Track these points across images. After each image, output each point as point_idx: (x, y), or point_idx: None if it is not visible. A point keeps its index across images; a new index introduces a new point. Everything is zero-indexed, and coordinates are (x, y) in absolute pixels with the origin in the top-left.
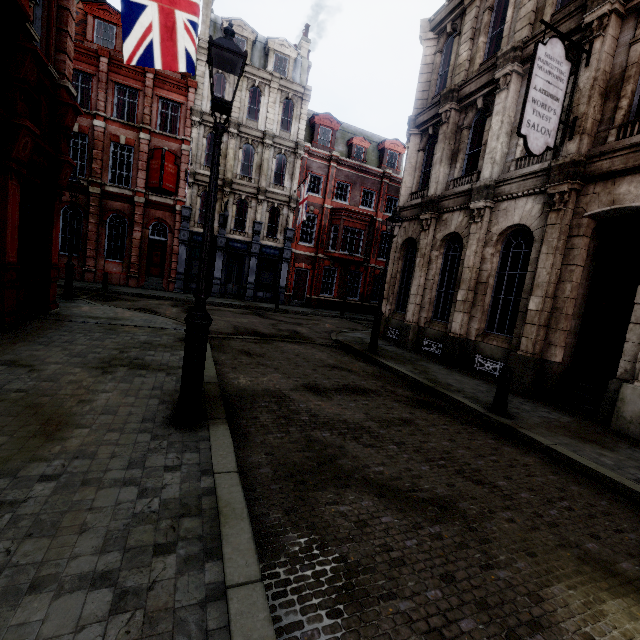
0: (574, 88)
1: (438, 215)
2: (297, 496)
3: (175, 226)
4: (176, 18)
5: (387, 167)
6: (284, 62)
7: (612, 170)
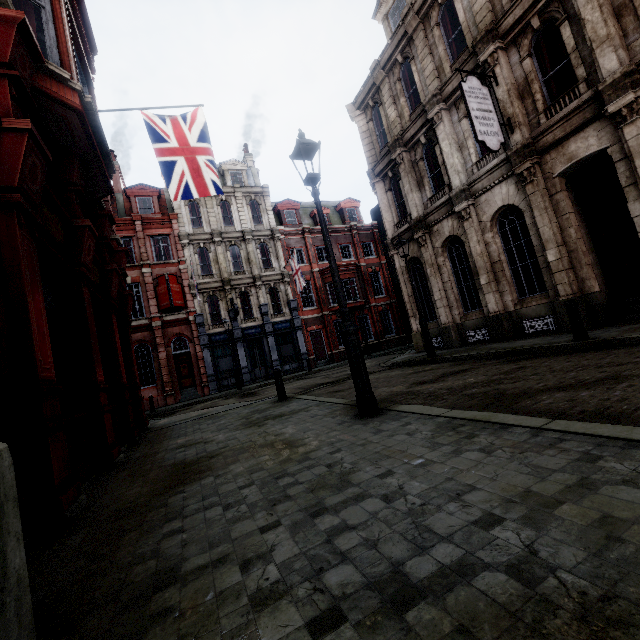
0: (497, 101)
1: (428, 230)
2: (506, 410)
3: (193, 335)
4: (198, 159)
5: (350, 222)
6: (238, 175)
7: (557, 139)
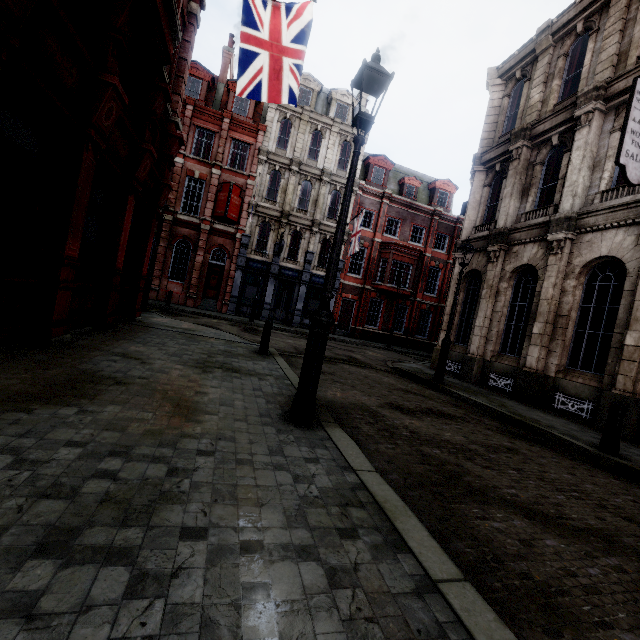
0: None
1: (507, 247)
2: (441, 506)
3: (234, 252)
4: (283, 63)
5: (437, 205)
6: (344, 110)
7: None
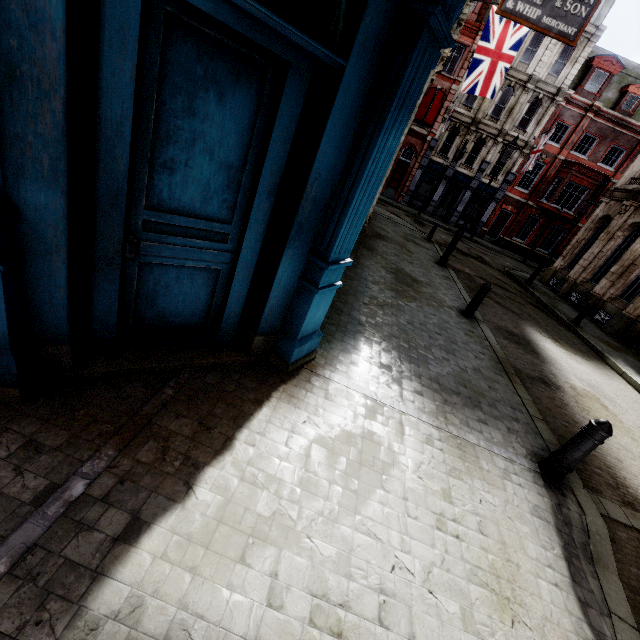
0: None
1: (639, 205)
2: (471, 291)
3: (421, 153)
4: (498, 66)
5: None
6: None
7: None
